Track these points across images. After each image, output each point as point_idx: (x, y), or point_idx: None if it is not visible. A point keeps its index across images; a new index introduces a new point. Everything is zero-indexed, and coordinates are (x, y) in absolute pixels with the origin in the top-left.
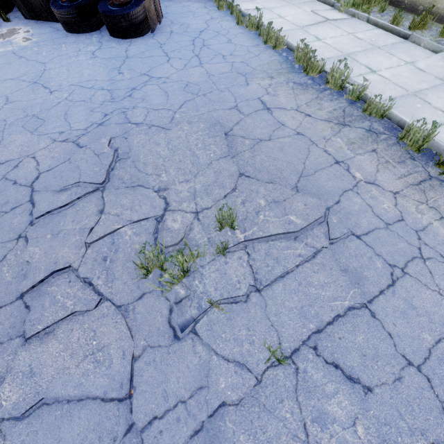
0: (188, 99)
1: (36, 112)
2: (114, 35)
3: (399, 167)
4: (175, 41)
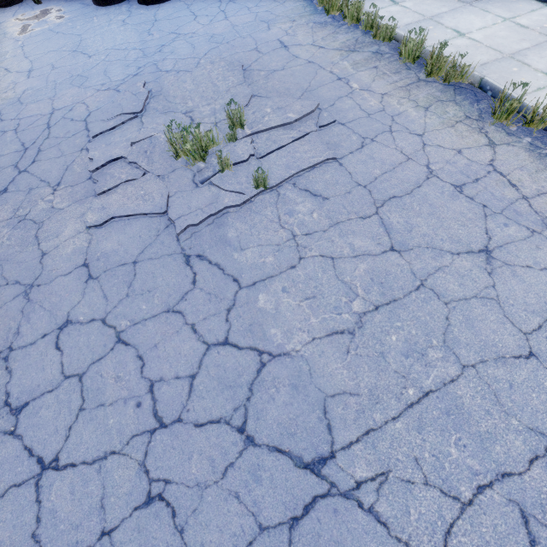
0: (212, 48)
1: (79, 72)
2: (142, 2)
3: (393, 76)
4: (202, 1)
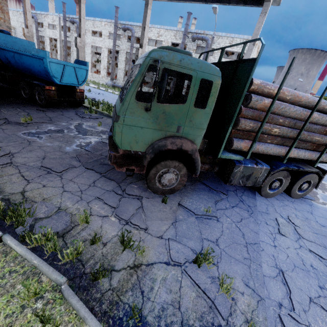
0: None
1: None
2: None
3: None
4: None
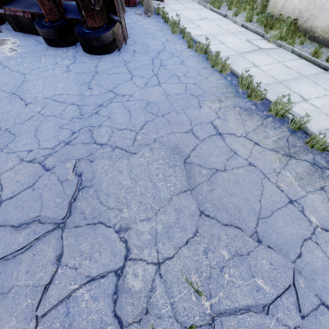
0: (148, 119)
1: (9, 125)
2: (87, 51)
3: None
4: (137, 60)
